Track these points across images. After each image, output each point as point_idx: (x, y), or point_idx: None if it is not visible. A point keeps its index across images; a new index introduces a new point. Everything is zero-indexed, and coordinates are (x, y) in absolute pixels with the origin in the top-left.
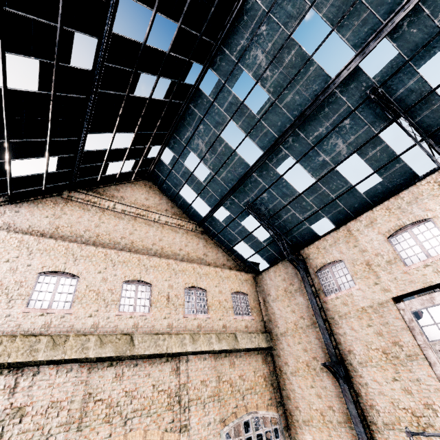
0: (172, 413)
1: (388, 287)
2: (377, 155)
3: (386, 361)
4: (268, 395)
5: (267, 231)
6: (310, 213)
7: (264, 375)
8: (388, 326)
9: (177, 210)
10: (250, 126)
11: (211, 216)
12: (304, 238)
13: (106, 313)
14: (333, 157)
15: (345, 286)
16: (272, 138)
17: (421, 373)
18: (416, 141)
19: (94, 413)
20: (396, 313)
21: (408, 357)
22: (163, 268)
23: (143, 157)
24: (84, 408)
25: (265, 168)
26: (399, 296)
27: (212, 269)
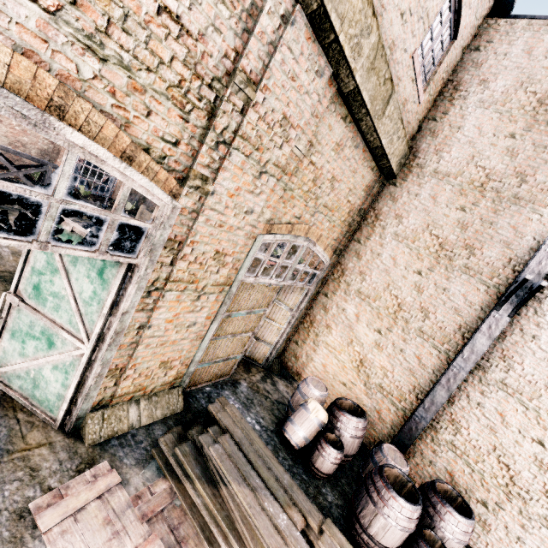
0: (182, 123)
1: None
2: None
3: None
4: (337, 234)
5: None
6: None
7: (354, 205)
8: None
9: None
10: None
11: None
12: None
13: None
14: None
15: None
16: None
17: None
18: None
19: None
20: None
21: None
22: None
23: None
24: None
25: None
26: None
27: None
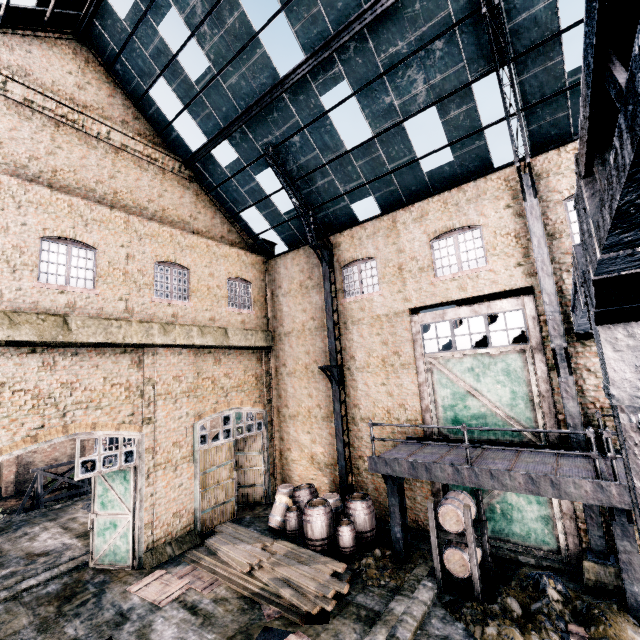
0: (132, 407)
1: (410, 297)
2: (460, 119)
3: (381, 368)
4: (257, 394)
5: (291, 199)
6: (354, 185)
7: (256, 374)
8: (395, 336)
9: (145, 125)
10: None
11: (207, 154)
12: (340, 221)
13: (14, 281)
14: (404, 103)
15: (369, 289)
16: (324, 32)
17: (407, 380)
18: (507, 114)
19: (14, 404)
20: (407, 325)
21: (402, 366)
22: (117, 226)
23: None
24: None
25: (304, 90)
26: (417, 308)
27: (203, 241)
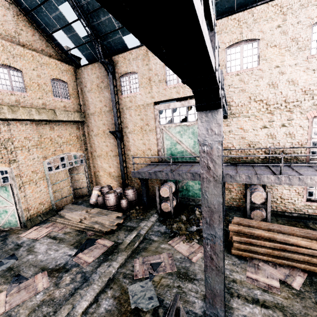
0: (1, 154)
1: (154, 96)
2: None
3: (140, 132)
4: (79, 145)
5: (85, 28)
6: None
7: (77, 135)
8: (147, 116)
9: None
10: None
11: None
12: (117, 47)
13: None
14: None
15: (134, 90)
16: None
17: (152, 137)
18: None
19: None
20: (152, 110)
21: (150, 131)
22: None
23: None
24: None
25: None
26: (157, 102)
27: (28, 52)
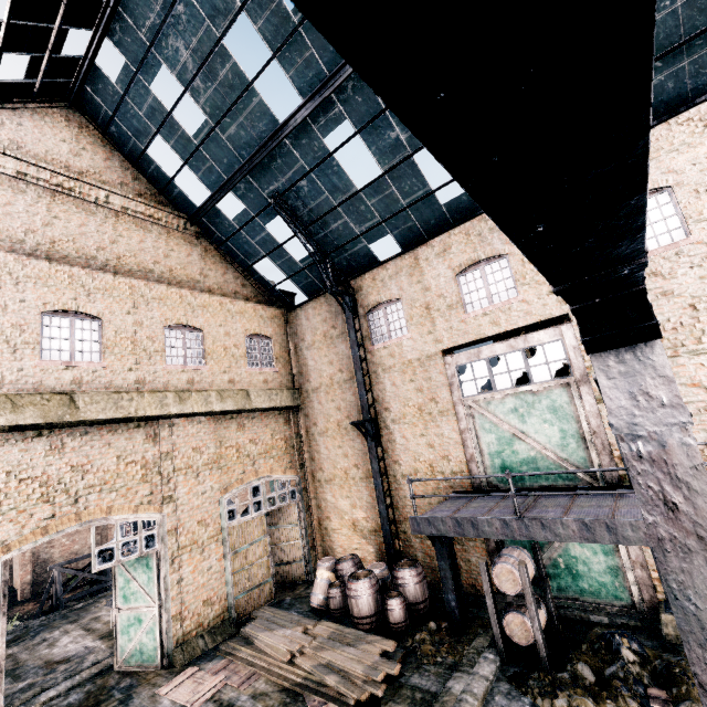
0: (150, 485)
1: (441, 338)
2: None
3: (419, 418)
4: (288, 459)
5: (305, 246)
6: (370, 225)
7: (285, 437)
8: (430, 381)
9: (145, 185)
10: (280, 36)
11: (213, 208)
12: (360, 263)
13: (15, 362)
14: (411, 137)
15: (397, 333)
16: (319, 75)
17: (447, 428)
18: None
19: (21, 494)
20: (441, 368)
21: (440, 413)
22: (122, 293)
23: (49, 51)
24: (2, 489)
25: (306, 134)
26: (450, 349)
27: (215, 299)
